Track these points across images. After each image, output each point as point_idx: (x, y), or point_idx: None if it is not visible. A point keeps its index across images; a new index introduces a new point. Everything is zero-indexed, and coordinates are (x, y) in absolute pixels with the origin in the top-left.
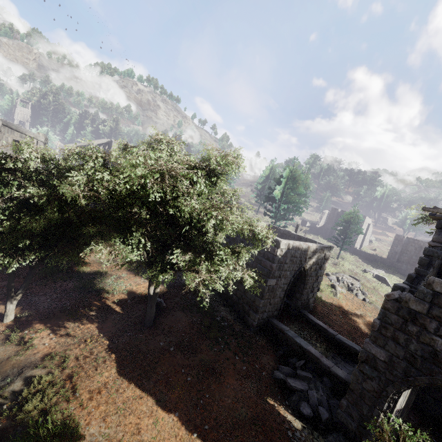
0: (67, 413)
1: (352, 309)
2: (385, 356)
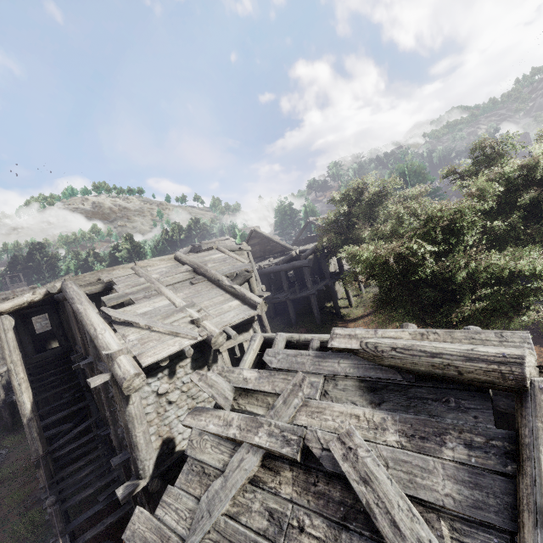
0: None
1: None
2: None
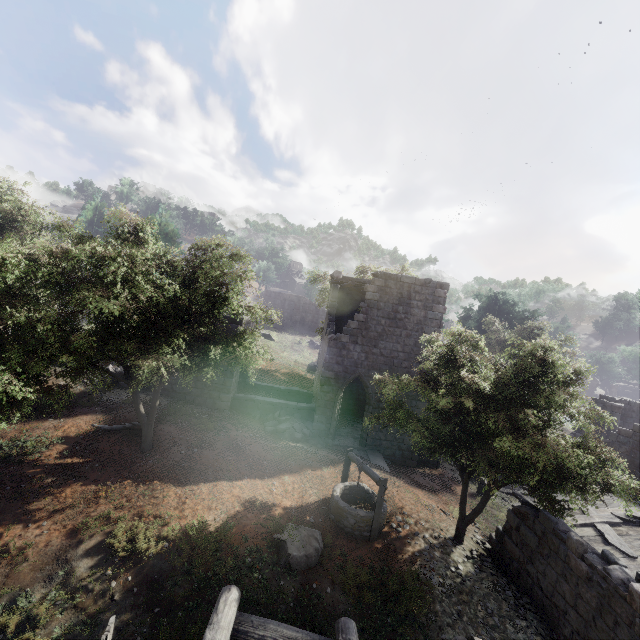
0: (178, 527)
1: (269, 367)
2: (334, 375)
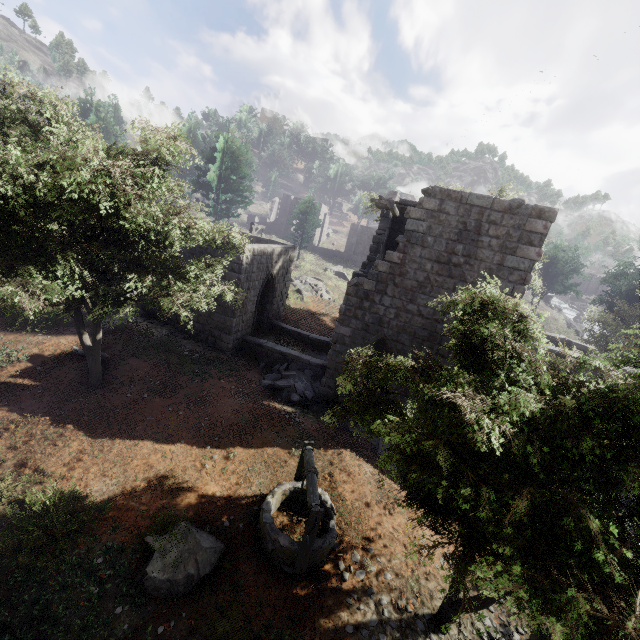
0: (50, 490)
1: (319, 310)
2: (350, 332)
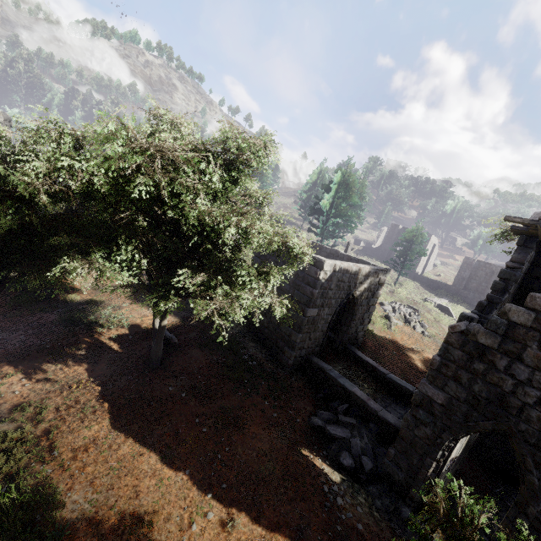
0: (41, 477)
1: (408, 343)
2: (443, 398)
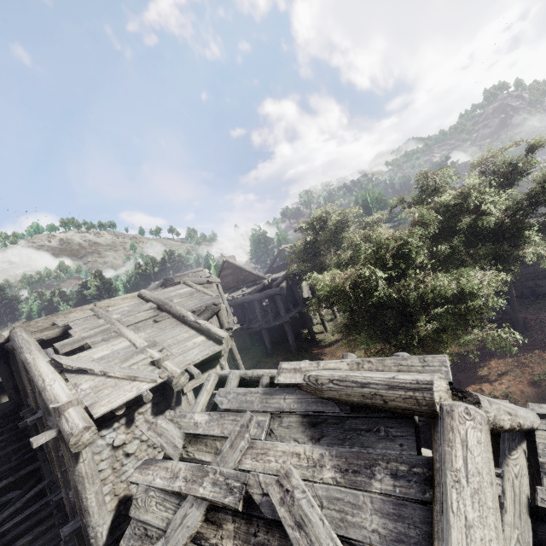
0: None
1: None
2: None
